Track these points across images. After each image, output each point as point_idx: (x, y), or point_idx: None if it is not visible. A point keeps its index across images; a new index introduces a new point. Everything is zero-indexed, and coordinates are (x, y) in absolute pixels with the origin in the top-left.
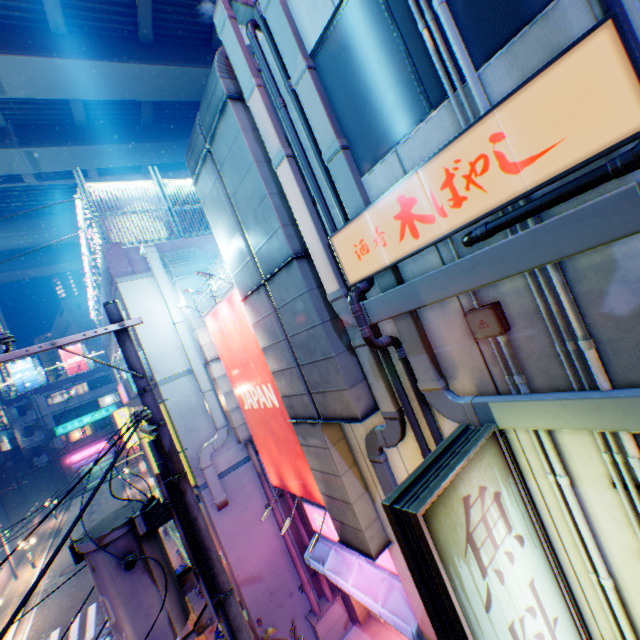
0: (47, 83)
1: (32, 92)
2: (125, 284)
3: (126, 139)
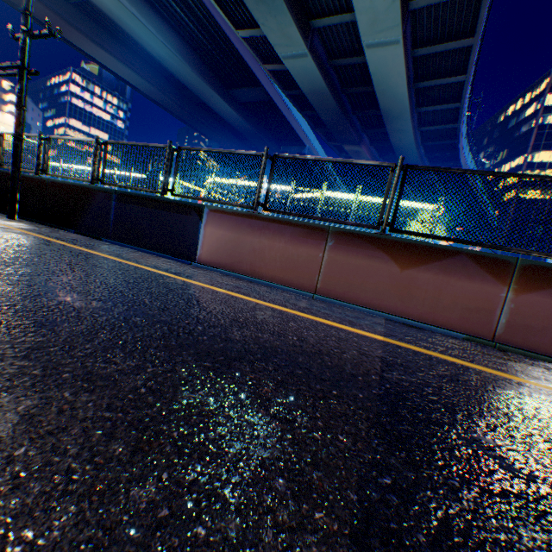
0: (383, 65)
1: (373, 59)
2: None
3: (333, 92)
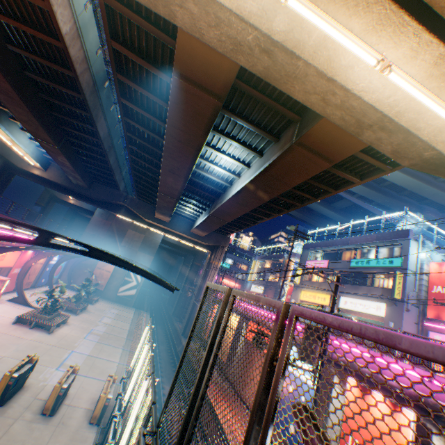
0: None
1: None
2: (410, 240)
3: (370, 187)
